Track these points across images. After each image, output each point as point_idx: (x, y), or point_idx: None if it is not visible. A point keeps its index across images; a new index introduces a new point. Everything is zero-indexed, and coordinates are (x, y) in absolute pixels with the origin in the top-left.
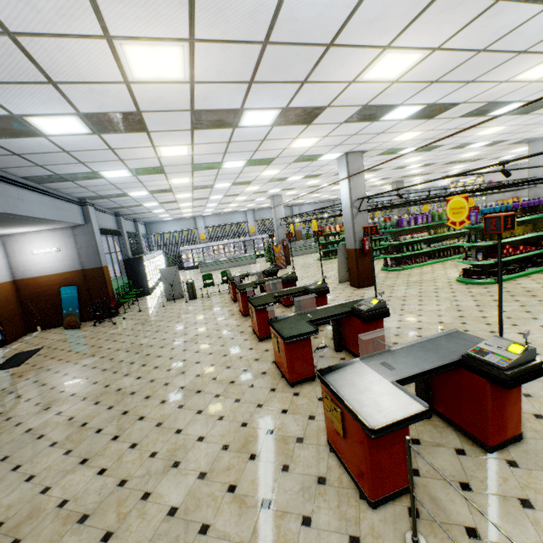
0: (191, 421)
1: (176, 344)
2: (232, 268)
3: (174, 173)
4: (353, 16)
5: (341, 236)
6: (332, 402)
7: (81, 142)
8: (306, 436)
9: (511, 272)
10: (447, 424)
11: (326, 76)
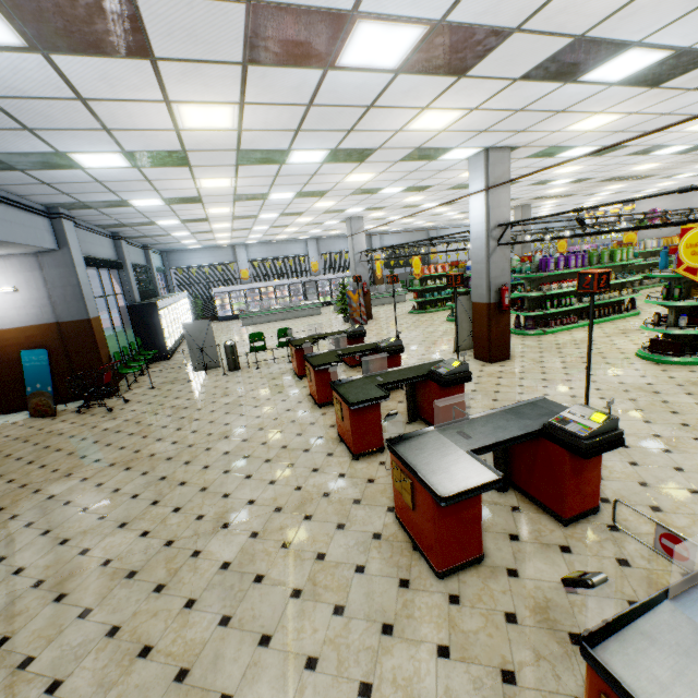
0: (249, 669)
1: (212, 457)
2: (288, 321)
3: (205, 167)
4: None
5: (444, 280)
6: None
7: (9, 71)
8: None
9: None
10: None
11: None
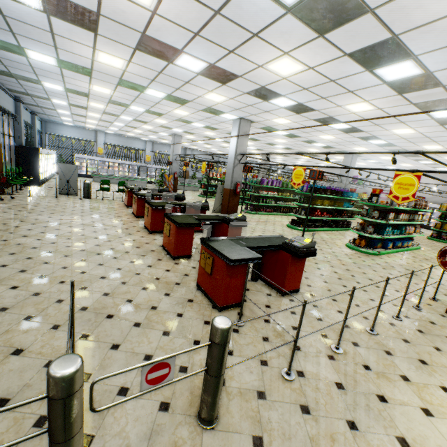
0: (94, 268)
1: (74, 224)
2: None
3: (99, 80)
4: (274, 24)
5: (220, 182)
6: (208, 254)
7: (25, 13)
8: (182, 282)
9: (316, 227)
10: (265, 284)
11: (246, 54)
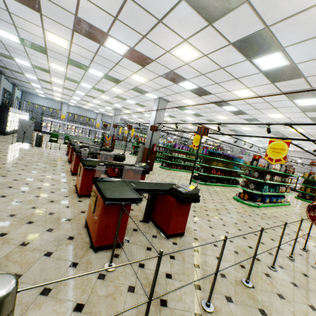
0: None
1: (9, 162)
2: None
3: (54, 58)
4: (173, 11)
5: None
6: (94, 192)
7: None
8: (74, 219)
9: (212, 182)
10: (155, 226)
11: (156, 40)
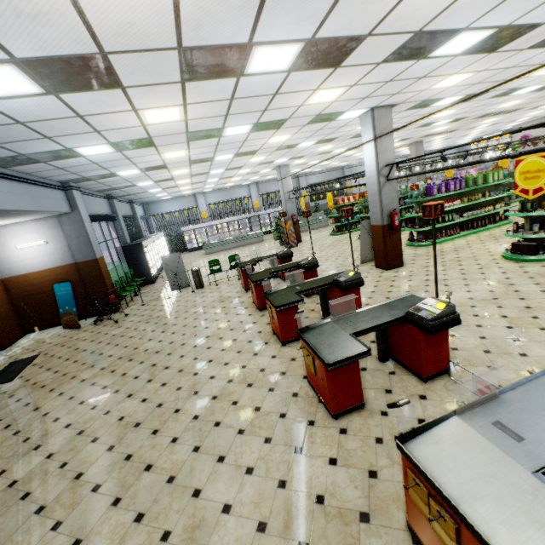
0: (211, 475)
1: (185, 349)
2: (239, 248)
3: (166, 145)
4: None
5: (355, 207)
6: (432, 501)
7: (35, 107)
8: (372, 510)
9: None
10: None
11: None
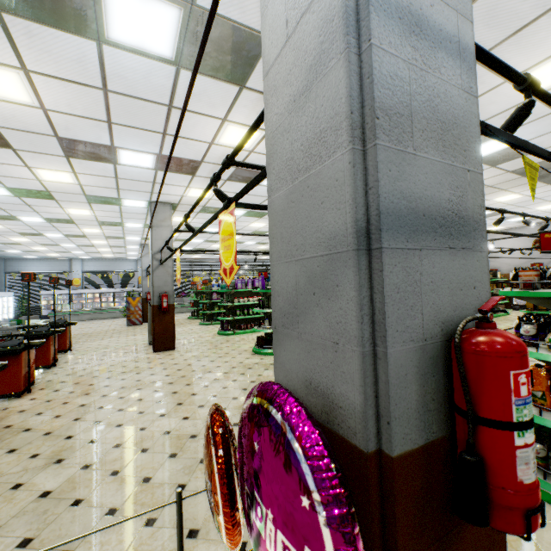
0: None
1: None
2: (93, 320)
3: None
4: None
5: None
6: None
7: None
8: None
9: None
10: None
11: None
